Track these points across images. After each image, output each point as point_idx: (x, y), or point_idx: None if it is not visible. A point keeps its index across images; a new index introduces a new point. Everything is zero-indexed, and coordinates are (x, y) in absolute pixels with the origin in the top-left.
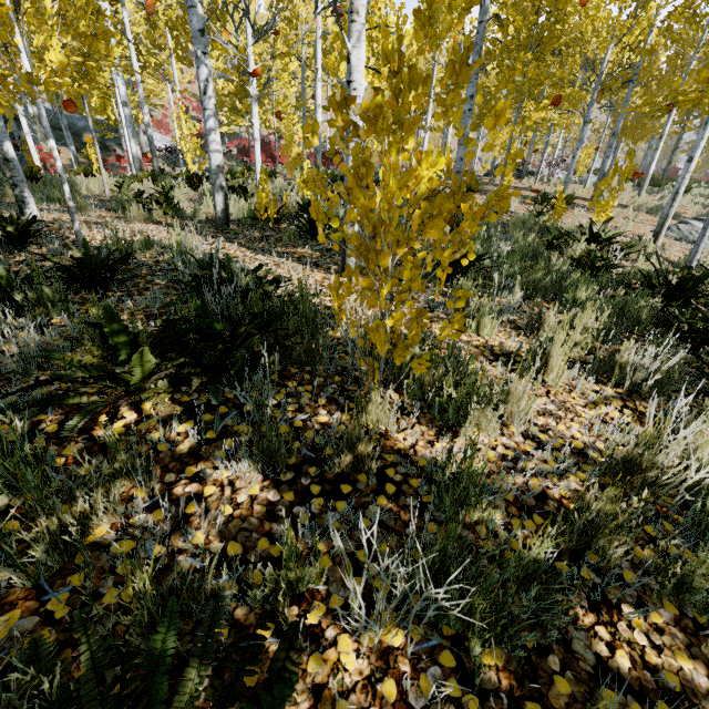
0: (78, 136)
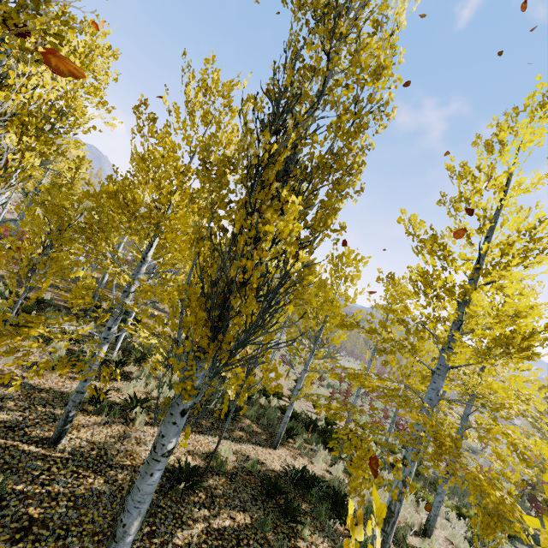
0: None
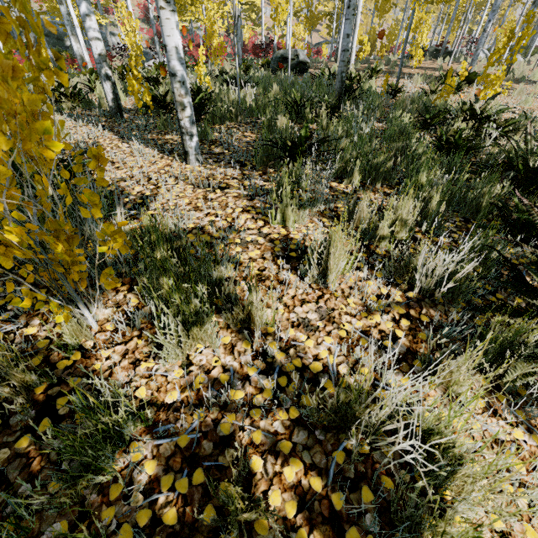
0: (60, 41)
